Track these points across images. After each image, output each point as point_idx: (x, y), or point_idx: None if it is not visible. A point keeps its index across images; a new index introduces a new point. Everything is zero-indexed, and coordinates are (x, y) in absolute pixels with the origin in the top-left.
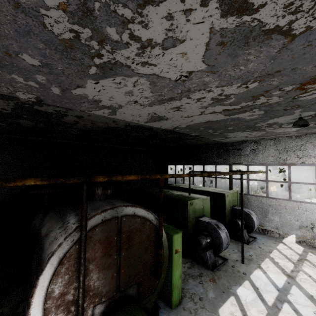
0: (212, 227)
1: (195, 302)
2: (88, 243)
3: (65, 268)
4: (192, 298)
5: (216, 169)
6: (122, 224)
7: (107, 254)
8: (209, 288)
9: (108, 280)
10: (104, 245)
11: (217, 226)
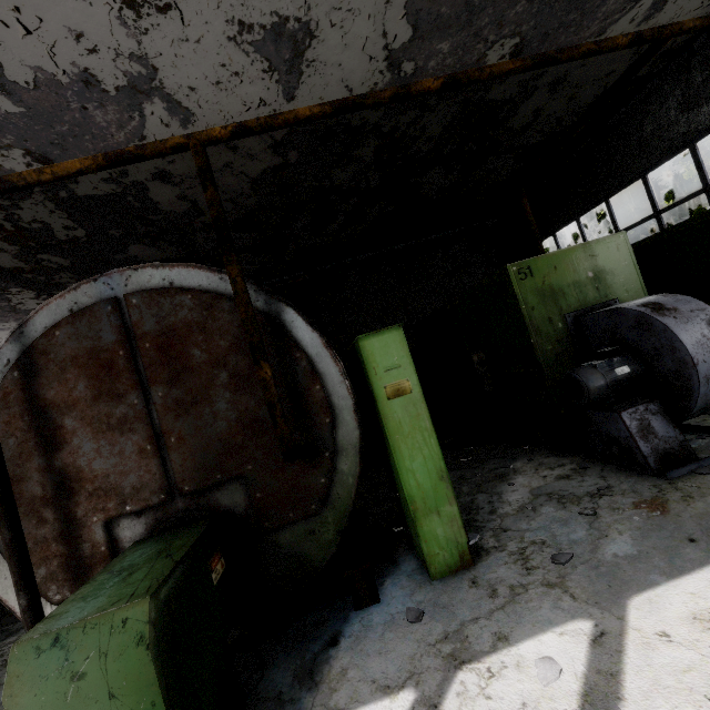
0: (630, 318)
1: (528, 568)
2: (45, 367)
3: (4, 423)
4: (524, 556)
5: (695, 158)
6: (133, 315)
7: (107, 392)
8: (619, 528)
9: (133, 460)
10: (92, 371)
11: (649, 309)
